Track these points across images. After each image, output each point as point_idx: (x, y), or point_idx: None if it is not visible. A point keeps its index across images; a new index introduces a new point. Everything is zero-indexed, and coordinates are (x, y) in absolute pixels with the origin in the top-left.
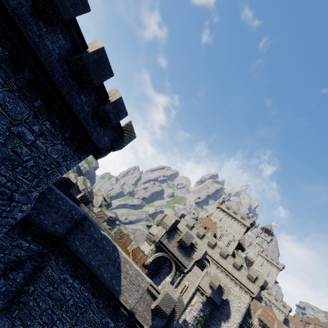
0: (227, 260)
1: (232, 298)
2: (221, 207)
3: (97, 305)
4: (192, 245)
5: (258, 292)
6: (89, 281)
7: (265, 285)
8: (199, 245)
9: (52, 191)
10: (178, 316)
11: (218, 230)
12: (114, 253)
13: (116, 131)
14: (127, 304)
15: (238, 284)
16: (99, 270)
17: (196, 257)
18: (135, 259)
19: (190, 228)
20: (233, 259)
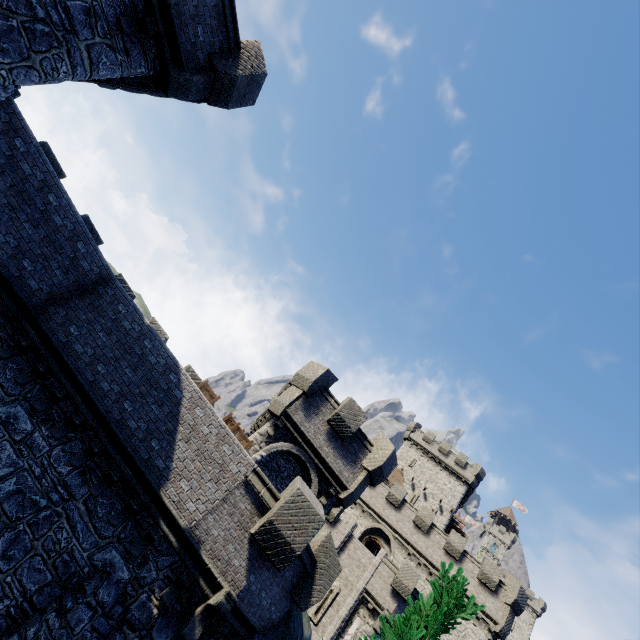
0: (432, 538)
1: (446, 635)
2: (414, 437)
3: (90, 509)
4: (362, 436)
5: (507, 620)
6: (82, 436)
7: (522, 600)
8: (377, 440)
9: (38, 157)
10: (320, 595)
11: (407, 486)
12: (168, 375)
13: (224, 32)
14: (181, 513)
15: None
16: (117, 407)
17: (370, 463)
18: None
19: None
20: (445, 536)
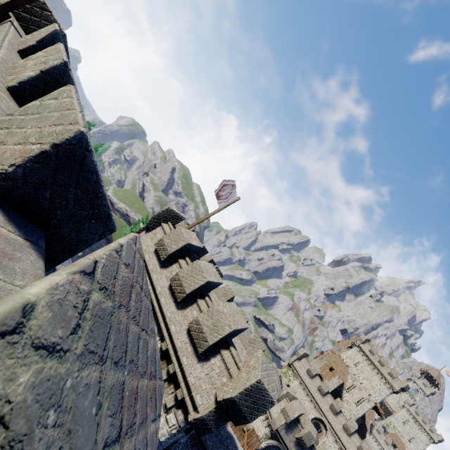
0: (351, 439)
1: None
2: (362, 347)
3: None
4: (312, 445)
5: None
6: None
7: None
8: (319, 448)
9: None
10: None
11: (349, 377)
12: None
13: None
14: None
15: None
16: None
17: None
18: (248, 443)
19: (312, 376)
20: (360, 441)
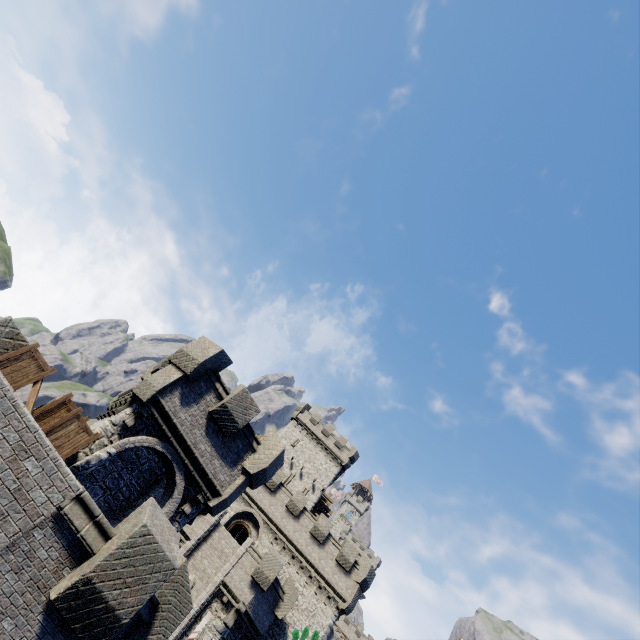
0: (301, 522)
1: (297, 616)
2: (301, 418)
3: None
4: (249, 432)
5: (355, 597)
6: None
7: (371, 578)
8: (266, 437)
9: None
10: None
11: (286, 465)
12: None
13: None
14: None
15: (315, 580)
16: None
17: (253, 465)
18: None
19: None
20: (314, 520)
